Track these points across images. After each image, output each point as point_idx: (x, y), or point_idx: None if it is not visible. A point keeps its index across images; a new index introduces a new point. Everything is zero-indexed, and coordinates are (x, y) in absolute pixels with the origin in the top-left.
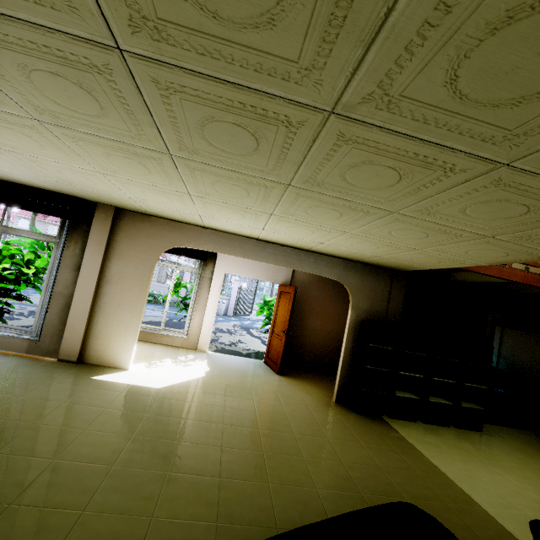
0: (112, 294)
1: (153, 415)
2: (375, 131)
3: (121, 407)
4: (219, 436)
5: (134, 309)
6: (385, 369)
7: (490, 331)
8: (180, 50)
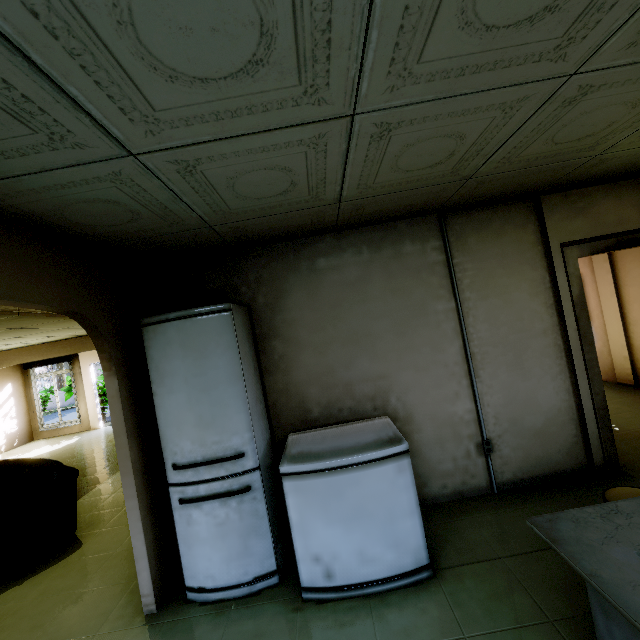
0: None
1: None
2: None
3: None
4: None
5: None
6: None
7: None
8: None
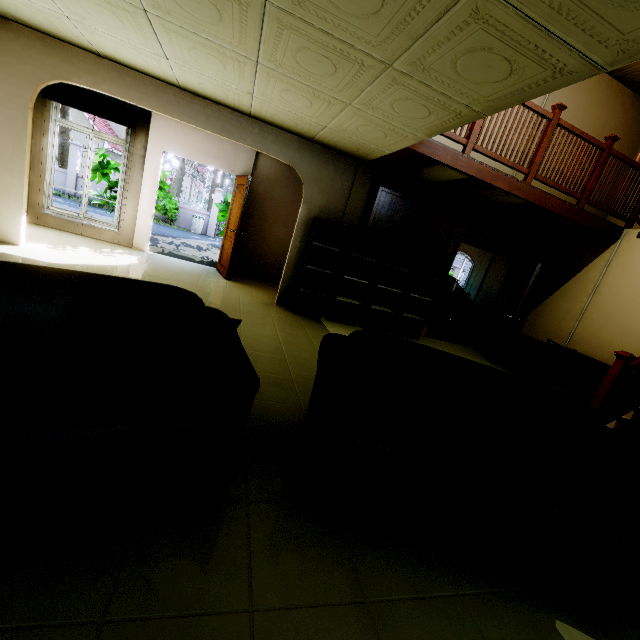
0: None
1: None
2: None
3: None
4: None
5: (11, 166)
6: (329, 271)
7: (454, 247)
8: None
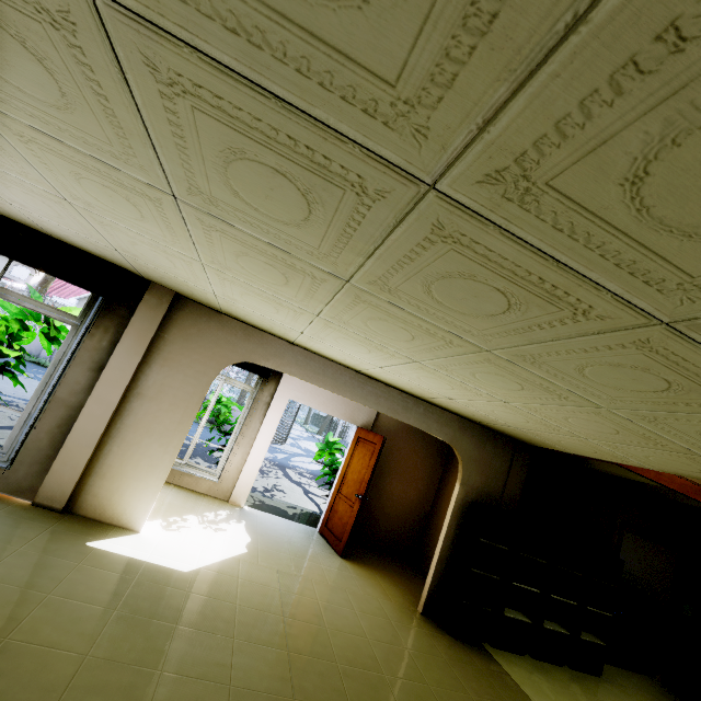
0: (142, 414)
1: (187, 628)
2: (700, 352)
3: (138, 607)
4: (287, 676)
5: (169, 441)
6: (495, 575)
7: (618, 536)
8: (530, 216)
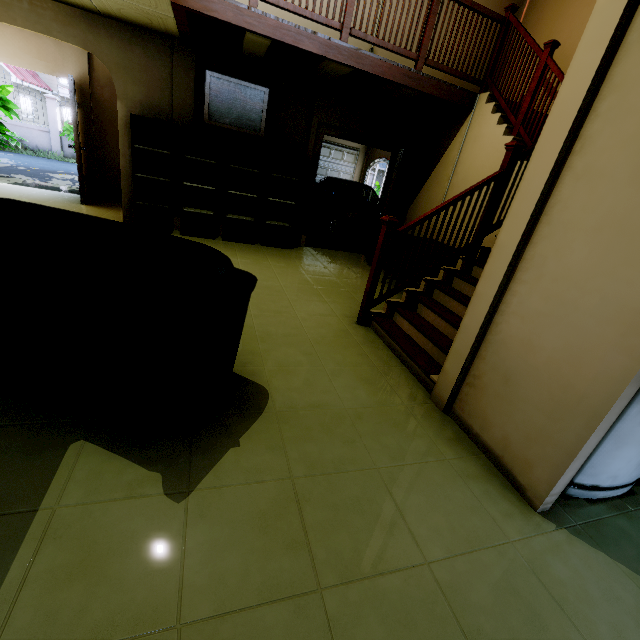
0: None
1: None
2: None
3: None
4: None
5: None
6: (164, 179)
7: (317, 140)
8: None
